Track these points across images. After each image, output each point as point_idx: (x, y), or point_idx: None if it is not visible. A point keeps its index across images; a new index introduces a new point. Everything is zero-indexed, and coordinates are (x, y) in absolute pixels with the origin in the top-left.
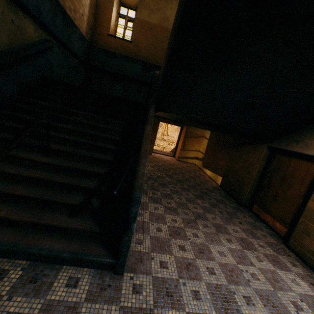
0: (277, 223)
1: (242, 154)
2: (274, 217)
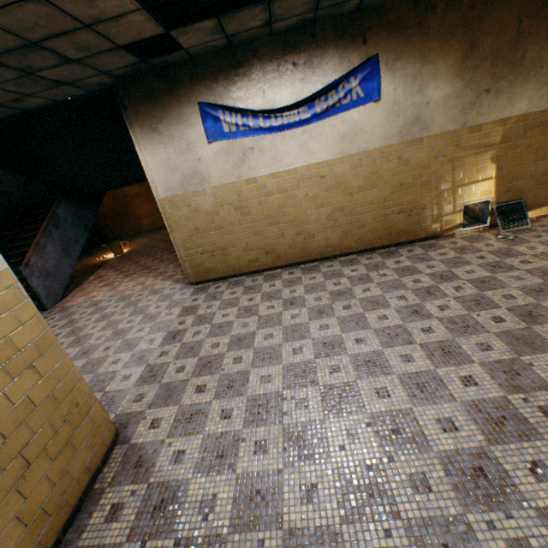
0: None
1: None
2: None
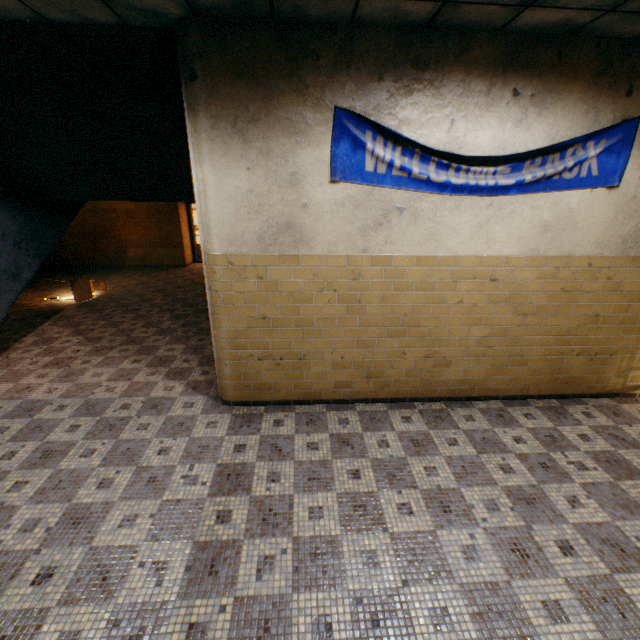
0: None
1: None
2: None
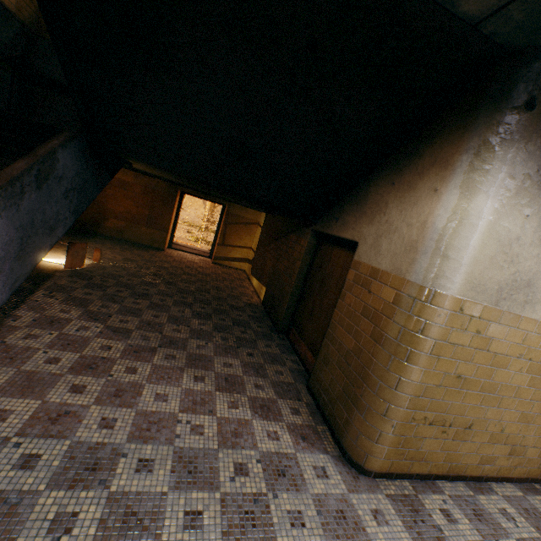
0: (308, 353)
1: (289, 246)
2: (308, 344)
